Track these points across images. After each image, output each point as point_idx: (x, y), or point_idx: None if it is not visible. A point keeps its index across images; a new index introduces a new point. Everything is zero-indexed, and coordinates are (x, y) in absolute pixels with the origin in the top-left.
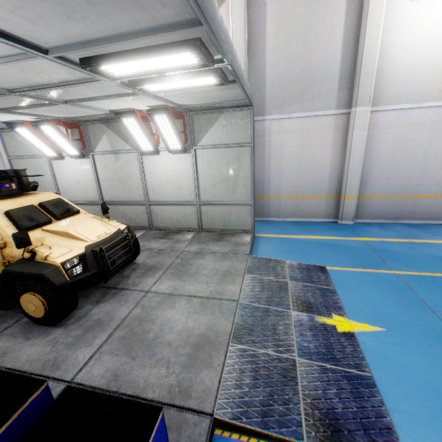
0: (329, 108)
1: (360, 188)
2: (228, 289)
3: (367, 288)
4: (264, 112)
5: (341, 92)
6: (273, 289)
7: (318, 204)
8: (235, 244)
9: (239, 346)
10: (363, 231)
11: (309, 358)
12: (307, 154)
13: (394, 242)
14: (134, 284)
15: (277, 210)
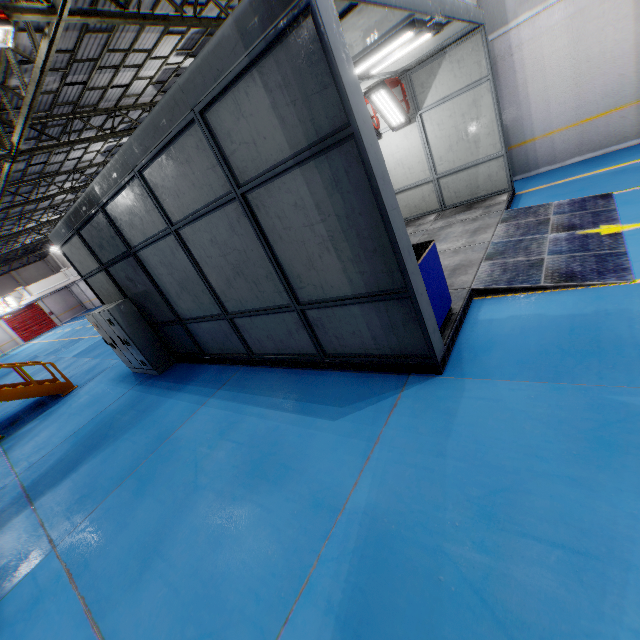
0: None
1: None
2: (479, 238)
3: None
4: (506, 20)
5: None
6: (531, 226)
7: (620, 121)
8: (487, 207)
9: (491, 262)
10: None
11: (559, 254)
12: (588, 50)
13: None
14: None
15: (550, 154)
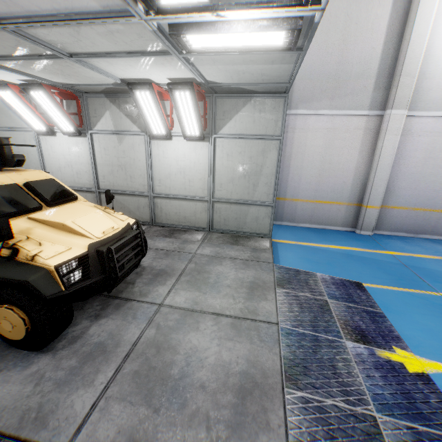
0: (362, 107)
1: (383, 197)
2: (261, 307)
3: (418, 313)
4: (290, 105)
5: (376, 92)
6: (314, 309)
7: (337, 211)
8: (254, 249)
9: (298, 393)
10: (386, 244)
11: (391, 413)
12: (332, 156)
13: (424, 259)
14: (142, 293)
15: (292, 214)
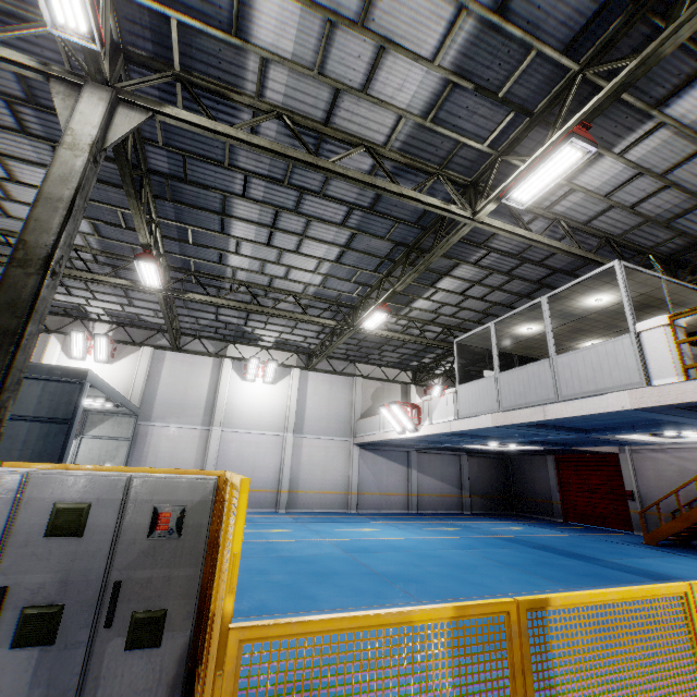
0: (197, 424)
1: None
2: None
3: None
4: (151, 419)
5: (206, 416)
6: None
7: None
8: None
9: None
10: None
11: None
12: (179, 453)
13: None
14: None
15: None
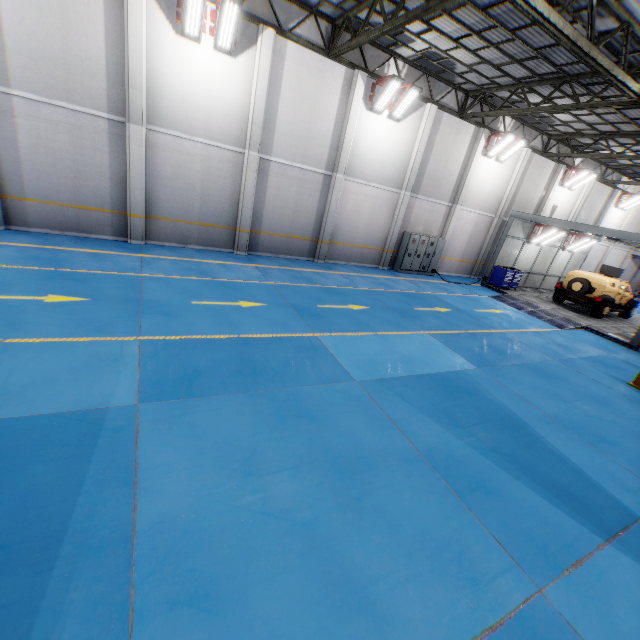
0: None
1: None
2: None
3: None
4: None
5: None
6: None
7: None
8: None
9: None
10: None
11: None
12: None
13: None
14: None
15: None
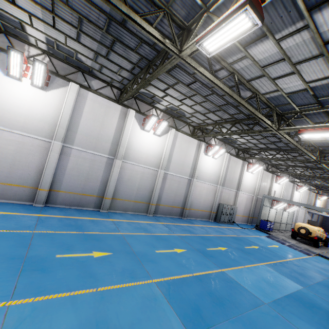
0: None
1: None
2: None
3: None
4: None
5: None
6: None
7: None
8: None
9: None
10: None
11: None
12: None
13: None
14: None
15: None
